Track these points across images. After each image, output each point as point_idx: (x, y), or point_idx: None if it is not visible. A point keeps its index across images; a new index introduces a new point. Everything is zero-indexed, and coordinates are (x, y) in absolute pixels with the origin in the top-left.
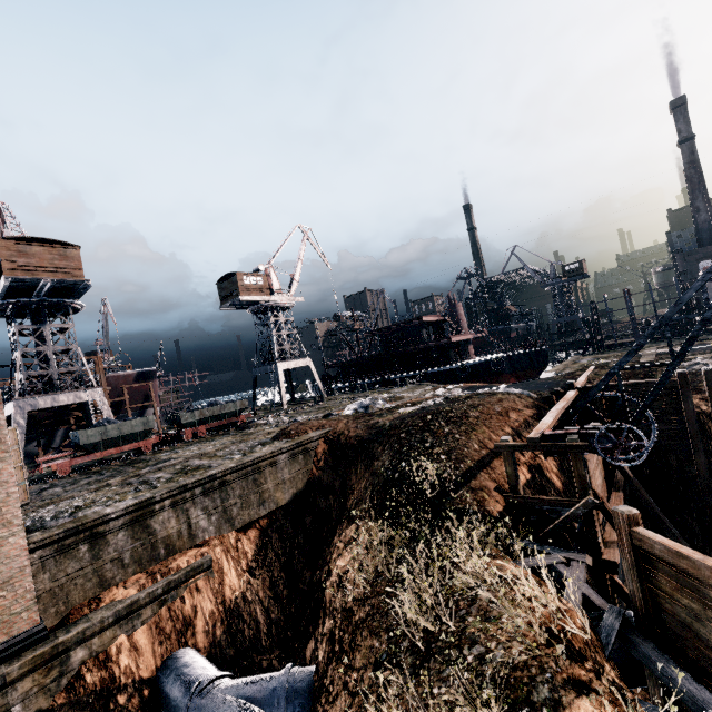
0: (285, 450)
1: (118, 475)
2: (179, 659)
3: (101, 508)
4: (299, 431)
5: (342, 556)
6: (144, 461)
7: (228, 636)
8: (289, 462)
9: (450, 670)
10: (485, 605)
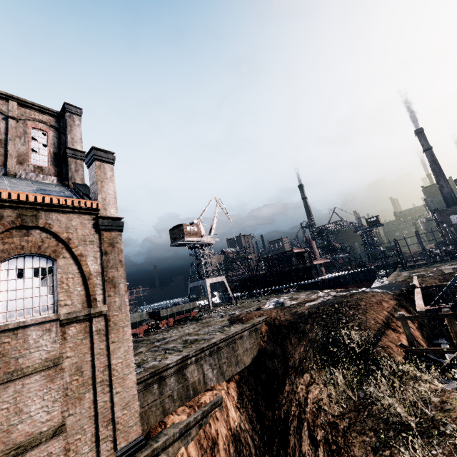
0: (247, 328)
1: (138, 347)
2: None
3: (161, 361)
4: (248, 317)
5: (310, 392)
6: (145, 340)
7: (236, 454)
8: (248, 336)
9: (437, 440)
10: (438, 404)
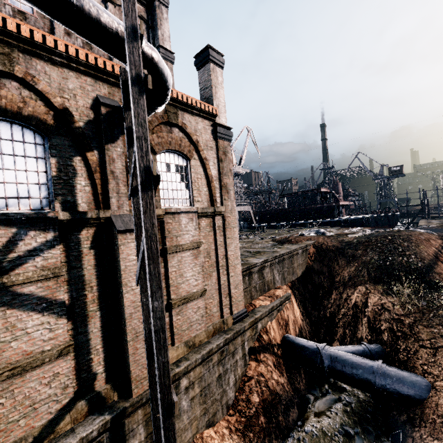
0: (302, 247)
1: None
2: (291, 337)
3: (248, 261)
4: (297, 240)
5: (370, 298)
6: None
7: (300, 333)
8: (301, 255)
9: None
10: None
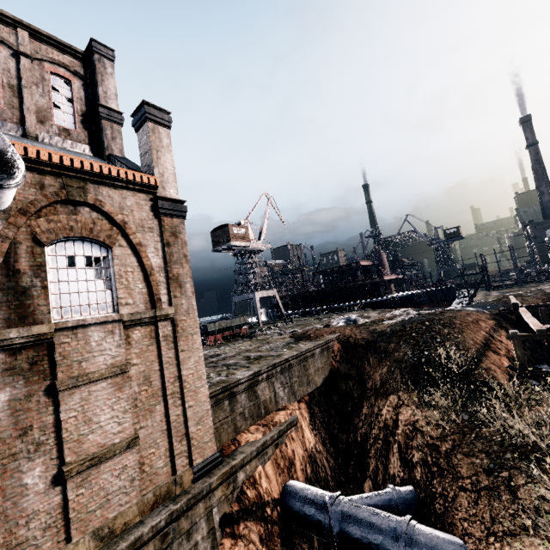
0: (320, 345)
1: None
2: (296, 486)
3: (230, 376)
4: (317, 334)
5: (401, 414)
6: None
7: (314, 475)
8: (320, 355)
9: None
10: None
